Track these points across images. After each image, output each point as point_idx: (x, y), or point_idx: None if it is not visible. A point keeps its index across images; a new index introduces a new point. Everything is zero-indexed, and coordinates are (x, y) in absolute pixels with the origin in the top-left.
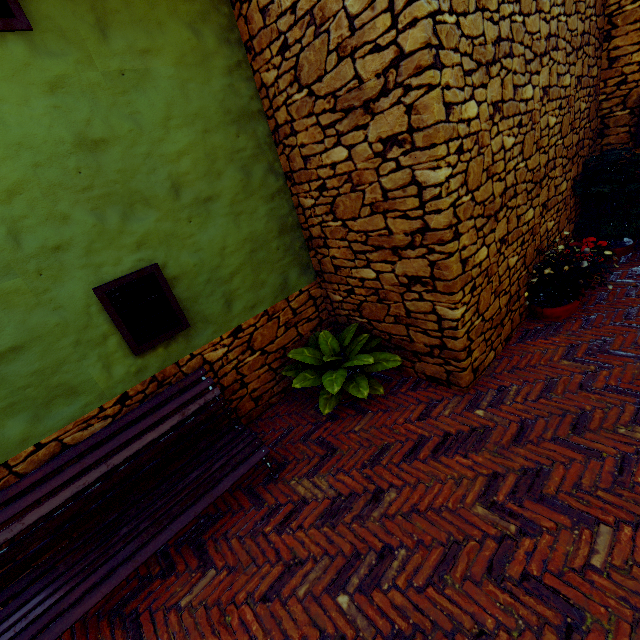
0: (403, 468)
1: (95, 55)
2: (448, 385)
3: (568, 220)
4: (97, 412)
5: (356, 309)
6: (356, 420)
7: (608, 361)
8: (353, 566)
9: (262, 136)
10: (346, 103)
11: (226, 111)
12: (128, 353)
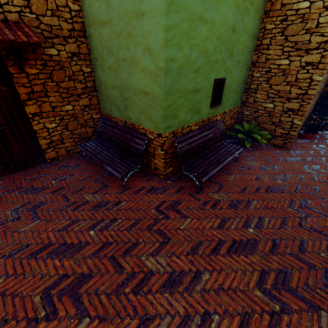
0: (278, 162)
1: None
2: (281, 148)
3: (311, 111)
4: (198, 122)
5: (254, 118)
6: (254, 152)
7: (325, 149)
8: (277, 177)
9: (254, 46)
10: (299, 47)
11: (253, 33)
12: (209, 106)
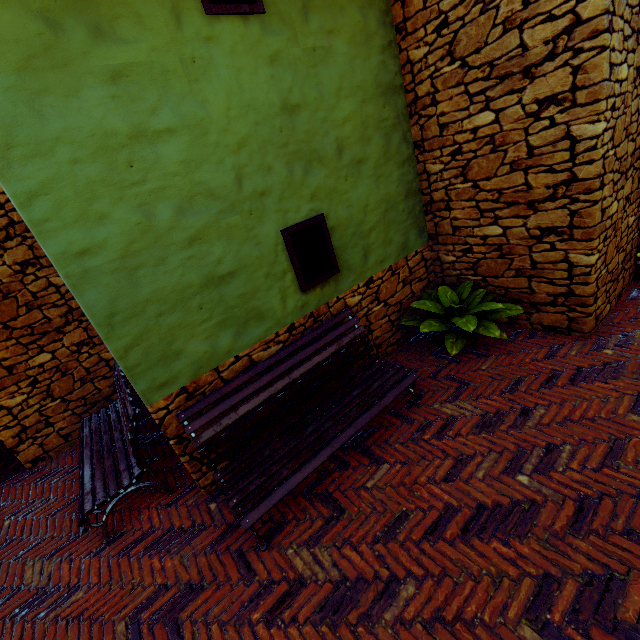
0: (544, 393)
1: (299, 34)
2: (568, 332)
3: None
4: (274, 337)
5: (470, 268)
6: (480, 362)
7: None
8: (522, 457)
9: (400, 108)
10: (503, 70)
11: (378, 85)
12: (297, 289)
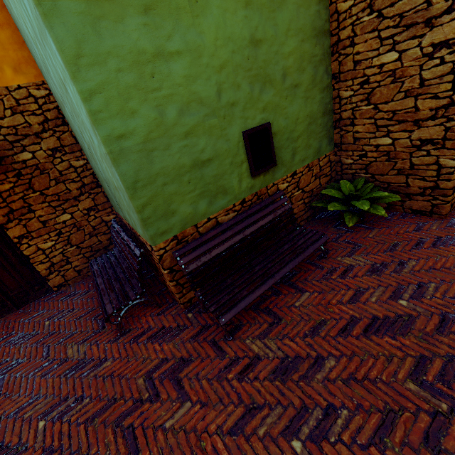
0: (414, 252)
1: None
2: (430, 215)
3: None
4: (232, 207)
5: (363, 168)
6: (368, 232)
7: None
8: (402, 290)
9: (326, 48)
10: (410, 21)
11: (313, 28)
12: (249, 175)
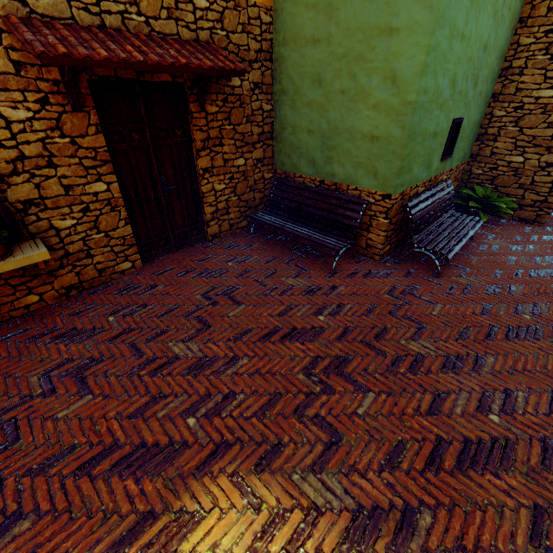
0: (534, 241)
1: (504, 4)
2: (532, 223)
3: None
4: (425, 182)
5: (490, 179)
6: (493, 228)
7: None
8: (539, 259)
9: (499, 69)
10: None
11: (502, 50)
12: (440, 158)
